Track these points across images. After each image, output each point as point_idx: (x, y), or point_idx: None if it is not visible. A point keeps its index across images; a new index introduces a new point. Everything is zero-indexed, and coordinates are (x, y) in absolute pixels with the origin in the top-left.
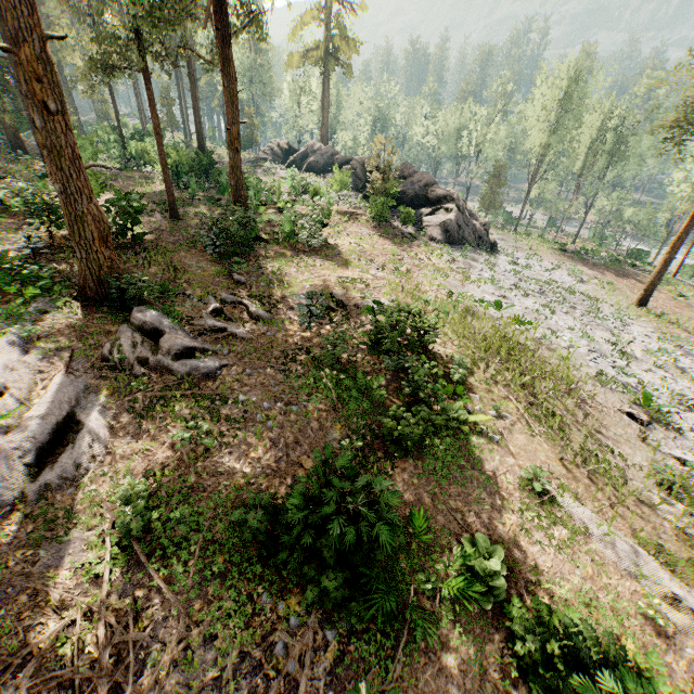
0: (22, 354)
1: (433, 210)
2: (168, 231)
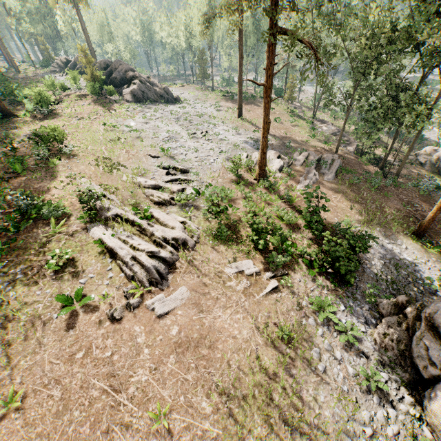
0: None
1: (128, 85)
2: None
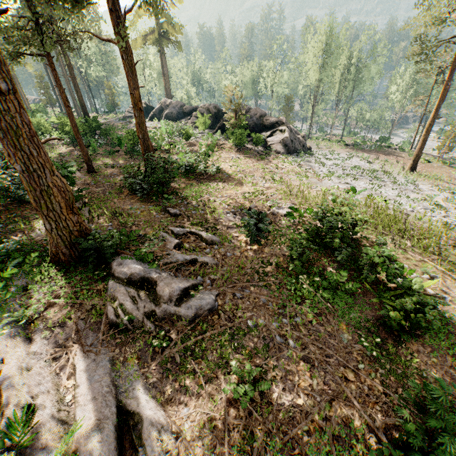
0: (26, 344)
1: (271, 133)
2: (92, 184)
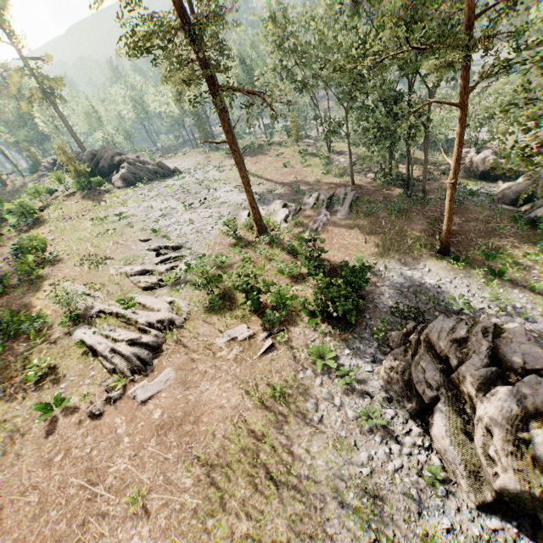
0: None
1: (117, 171)
2: None
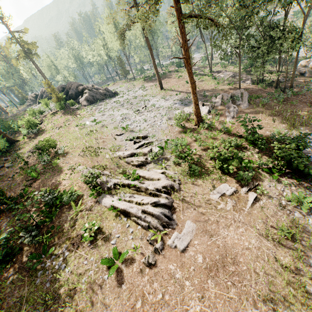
0: None
1: (81, 95)
2: None
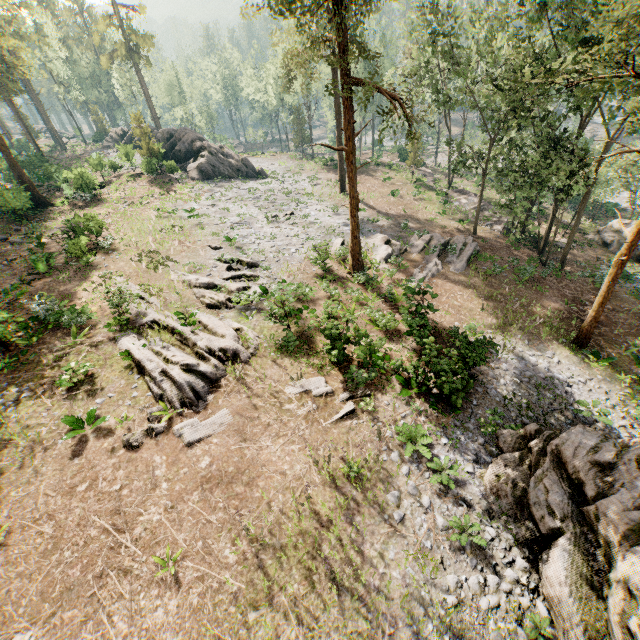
0: None
1: (194, 159)
2: None
